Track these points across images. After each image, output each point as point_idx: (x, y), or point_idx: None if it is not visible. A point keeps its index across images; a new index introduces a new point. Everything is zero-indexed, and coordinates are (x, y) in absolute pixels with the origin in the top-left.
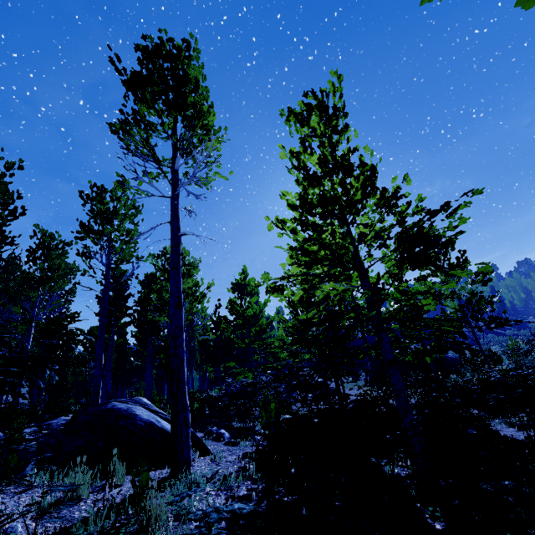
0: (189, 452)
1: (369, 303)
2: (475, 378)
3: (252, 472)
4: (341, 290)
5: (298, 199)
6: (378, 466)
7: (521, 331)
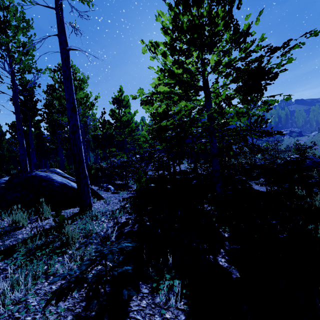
0: (90, 200)
1: (208, 118)
2: (243, 161)
3: (128, 209)
4: (191, 107)
5: (171, 22)
6: (203, 211)
7: (270, 139)
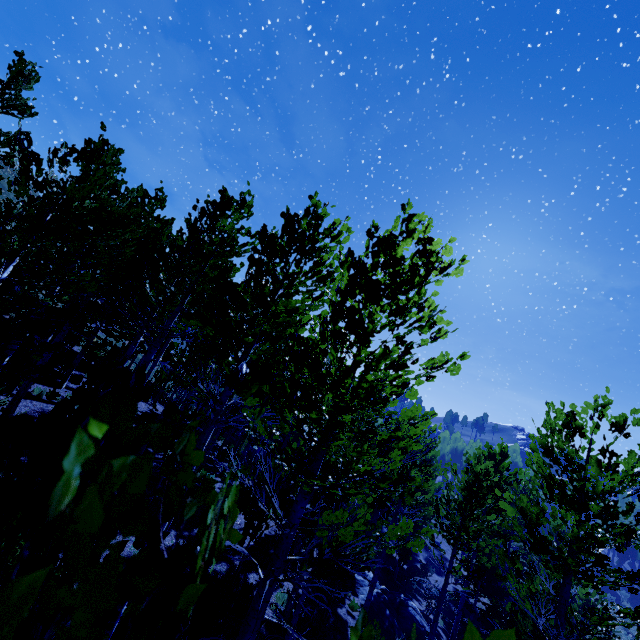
0: None
1: None
2: None
3: None
4: None
5: None
6: None
7: None
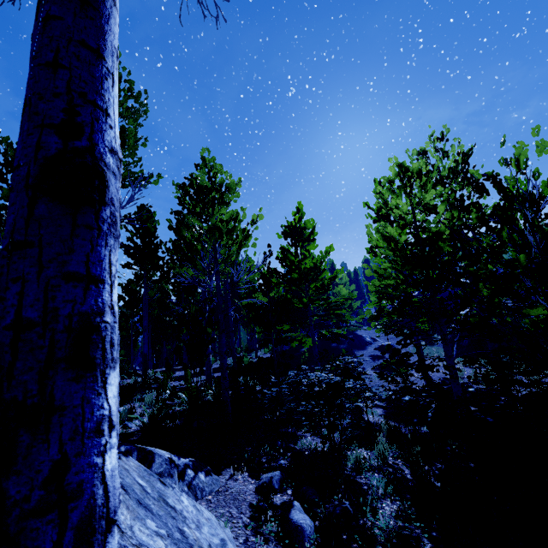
0: None
1: None
2: None
3: None
4: None
5: None
6: None
7: None
